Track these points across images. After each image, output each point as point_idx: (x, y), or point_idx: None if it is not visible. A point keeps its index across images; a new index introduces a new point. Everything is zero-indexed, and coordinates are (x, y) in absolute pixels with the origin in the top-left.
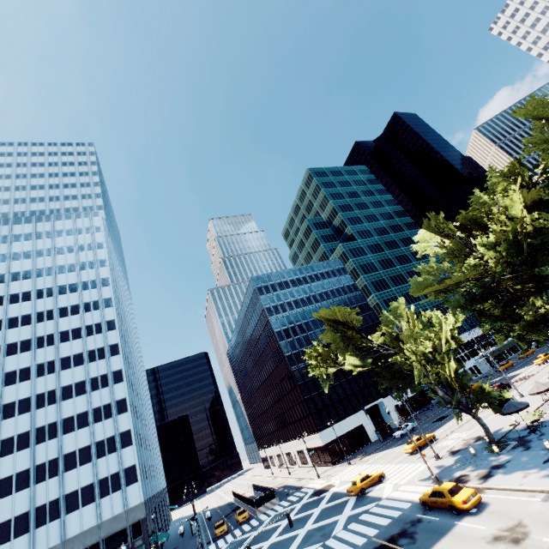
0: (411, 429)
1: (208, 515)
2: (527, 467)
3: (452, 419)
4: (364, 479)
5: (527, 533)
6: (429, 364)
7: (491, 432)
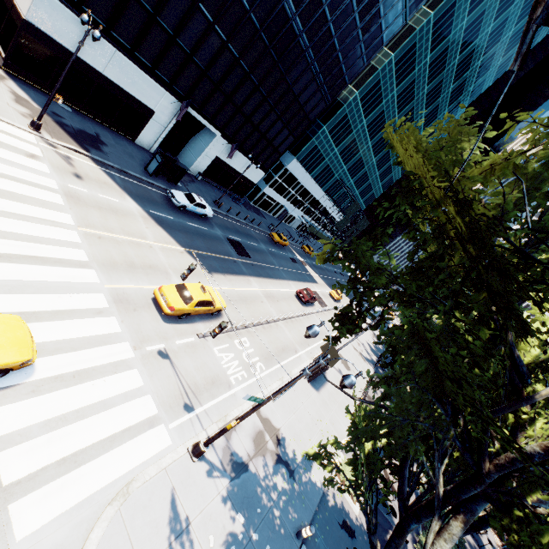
0: (201, 214)
1: None
2: None
3: (251, 278)
4: None
5: None
6: None
7: (299, 453)
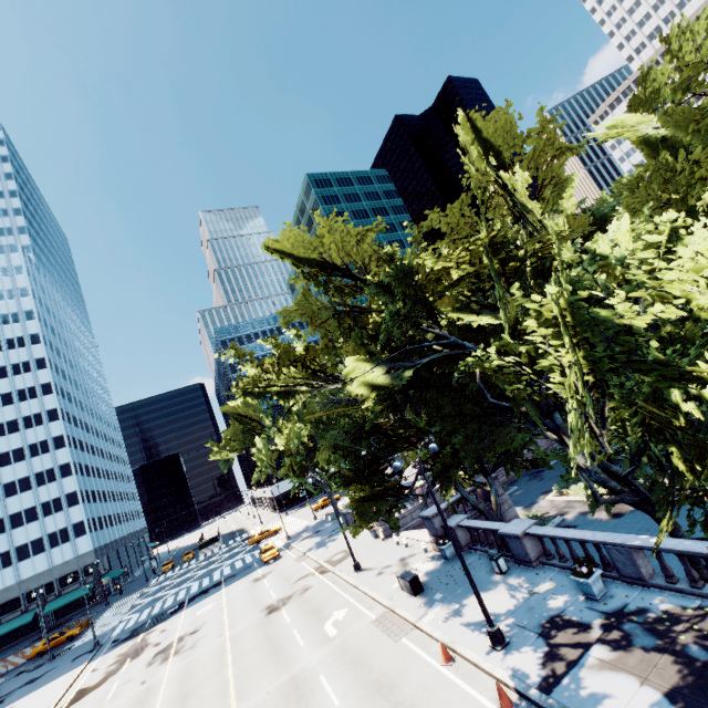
0: None
1: (91, 571)
2: (321, 535)
3: None
4: (262, 534)
5: (266, 577)
6: (272, 467)
7: None
